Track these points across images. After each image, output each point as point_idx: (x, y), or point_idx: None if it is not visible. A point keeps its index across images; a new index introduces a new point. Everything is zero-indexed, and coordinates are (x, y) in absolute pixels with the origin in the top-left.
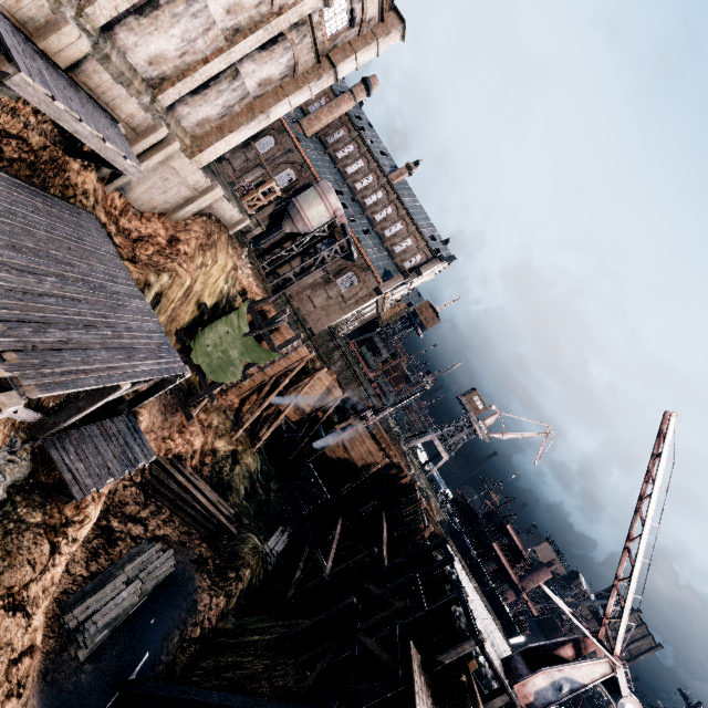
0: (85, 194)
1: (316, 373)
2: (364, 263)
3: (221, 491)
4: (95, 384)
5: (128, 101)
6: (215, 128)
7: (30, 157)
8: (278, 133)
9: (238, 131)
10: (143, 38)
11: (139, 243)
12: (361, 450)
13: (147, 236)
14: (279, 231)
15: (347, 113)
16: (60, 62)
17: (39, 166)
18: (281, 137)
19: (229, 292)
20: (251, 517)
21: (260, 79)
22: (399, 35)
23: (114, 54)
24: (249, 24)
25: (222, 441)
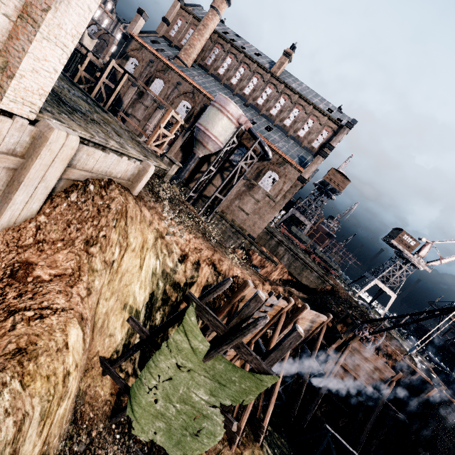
0: None
1: (298, 316)
2: (279, 158)
3: None
4: None
5: None
6: (17, 19)
7: None
8: (163, 73)
9: (58, 2)
10: None
11: None
12: (364, 368)
13: None
14: (193, 159)
15: (215, 31)
16: None
17: None
18: (167, 75)
19: (163, 269)
20: None
21: None
22: None
23: None
24: None
25: None
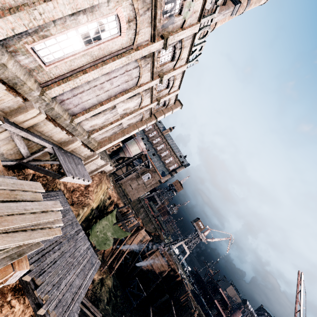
0: (60, 183)
1: (140, 231)
2: (154, 169)
3: (96, 303)
4: (78, 305)
5: (87, 151)
6: (107, 139)
7: (45, 181)
8: None
9: (117, 140)
10: (91, 121)
11: (73, 192)
12: (158, 264)
13: (77, 187)
14: (117, 156)
15: None
16: (68, 150)
17: (47, 183)
18: None
19: (104, 199)
20: (109, 315)
21: (129, 123)
22: (180, 108)
23: (79, 128)
24: (130, 111)
25: (97, 274)
